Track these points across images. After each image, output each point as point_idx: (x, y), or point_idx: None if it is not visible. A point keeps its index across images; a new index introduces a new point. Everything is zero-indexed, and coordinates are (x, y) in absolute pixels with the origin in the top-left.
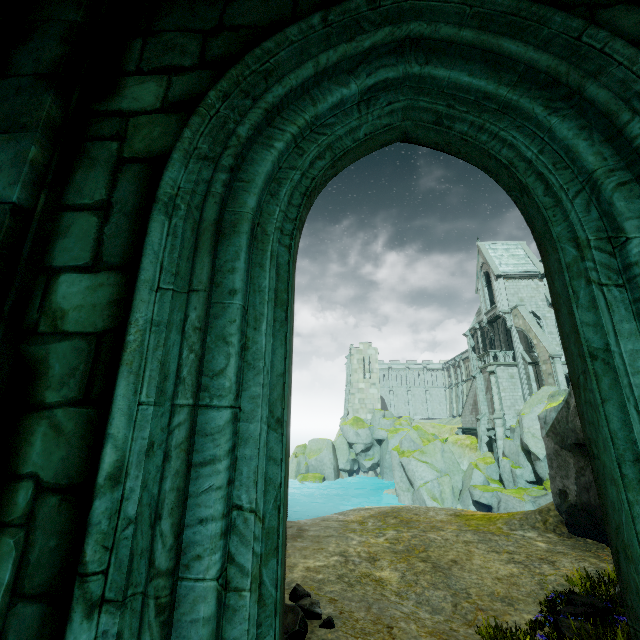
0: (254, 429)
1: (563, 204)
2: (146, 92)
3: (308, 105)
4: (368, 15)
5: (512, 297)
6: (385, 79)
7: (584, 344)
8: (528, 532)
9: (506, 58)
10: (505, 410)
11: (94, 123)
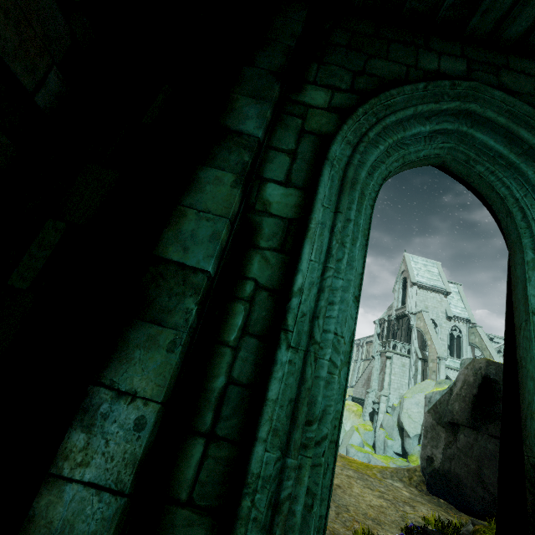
0: (347, 296)
1: (532, 228)
2: (319, 96)
3: (401, 130)
4: (448, 92)
5: (420, 303)
6: (445, 128)
7: (530, 305)
8: (396, 482)
9: (519, 139)
10: (391, 391)
11: (288, 105)
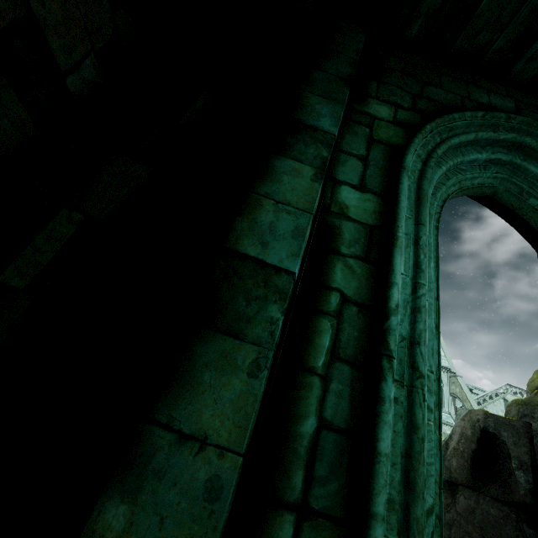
0: (430, 323)
1: None
2: (382, 110)
3: (459, 154)
4: (504, 124)
5: None
6: (500, 159)
7: None
8: None
9: None
10: None
11: (353, 113)
